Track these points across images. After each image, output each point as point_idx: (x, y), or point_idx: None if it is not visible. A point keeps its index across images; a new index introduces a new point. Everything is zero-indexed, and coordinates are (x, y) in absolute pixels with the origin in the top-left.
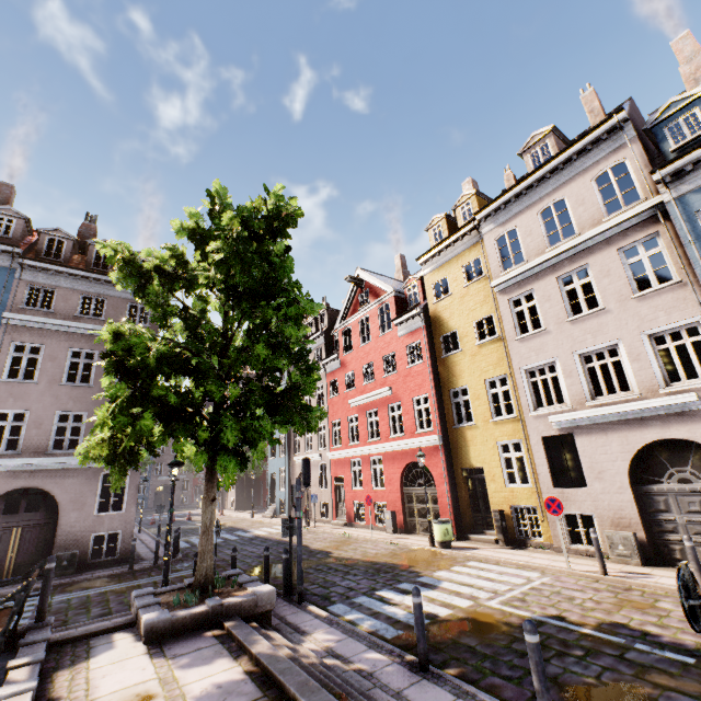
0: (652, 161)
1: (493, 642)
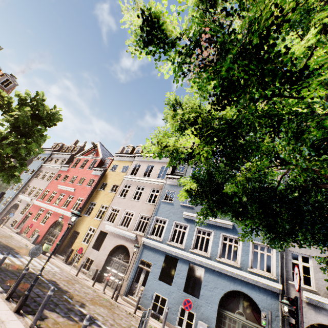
0: (174, 171)
1: (10, 270)
